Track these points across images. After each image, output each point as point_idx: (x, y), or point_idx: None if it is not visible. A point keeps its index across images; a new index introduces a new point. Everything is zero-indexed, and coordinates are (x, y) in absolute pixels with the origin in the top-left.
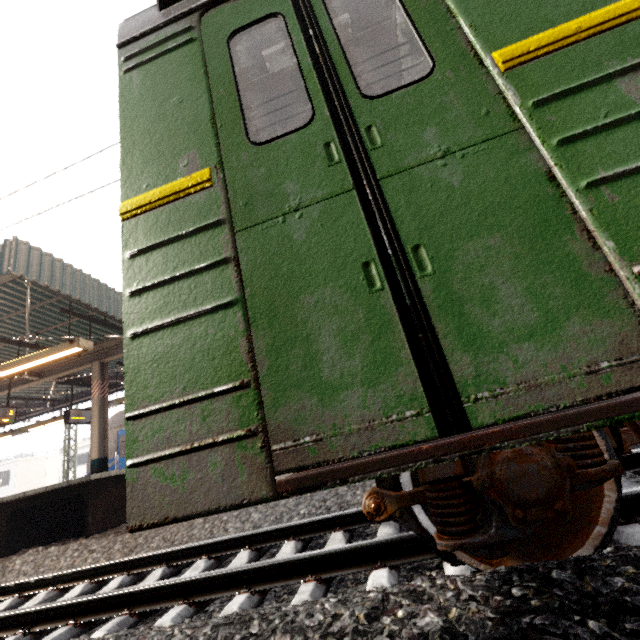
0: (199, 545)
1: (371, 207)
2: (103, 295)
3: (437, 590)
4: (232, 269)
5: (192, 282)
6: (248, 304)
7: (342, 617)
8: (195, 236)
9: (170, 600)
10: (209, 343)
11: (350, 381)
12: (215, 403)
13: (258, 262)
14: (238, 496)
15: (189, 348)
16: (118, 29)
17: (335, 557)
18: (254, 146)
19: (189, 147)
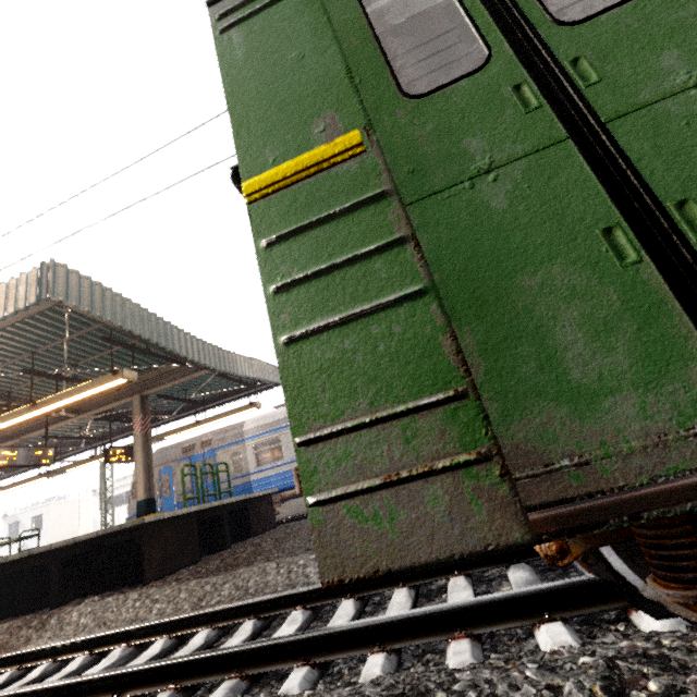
0: (291, 594)
1: (599, 158)
2: (145, 321)
3: (685, 654)
4: (412, 250)
5: (358, 270)
6: (440, 293)
7: (563, 690)
8: (352, 214)
9: (284, 660)
10: (397, 344)
11: (615, 383)
12: (420, 420)
13: (445, 240)
14: (478, 540)
15: (369, 352)
16: None
17: (485, 608)
18: (411, 100)
19: (323, 109)
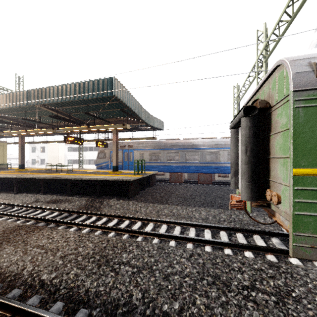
0: (204, 225)
1: None
2: (133, 103)
3: None
4: None
5: None
6: None
7: (309, 275)
8: None
9: (220, 245)
10: None
11: None
12: None
13: None
14: None
15: (315, 223)
16: (292, 77)
17: (277, 250)
18: None
19: None
